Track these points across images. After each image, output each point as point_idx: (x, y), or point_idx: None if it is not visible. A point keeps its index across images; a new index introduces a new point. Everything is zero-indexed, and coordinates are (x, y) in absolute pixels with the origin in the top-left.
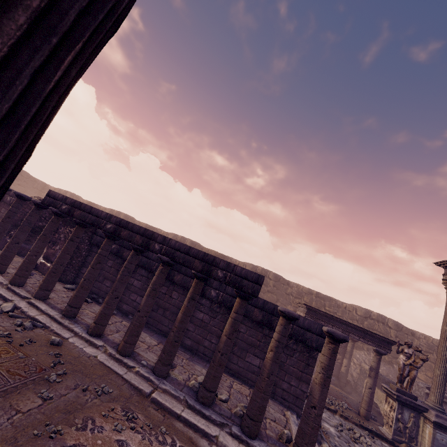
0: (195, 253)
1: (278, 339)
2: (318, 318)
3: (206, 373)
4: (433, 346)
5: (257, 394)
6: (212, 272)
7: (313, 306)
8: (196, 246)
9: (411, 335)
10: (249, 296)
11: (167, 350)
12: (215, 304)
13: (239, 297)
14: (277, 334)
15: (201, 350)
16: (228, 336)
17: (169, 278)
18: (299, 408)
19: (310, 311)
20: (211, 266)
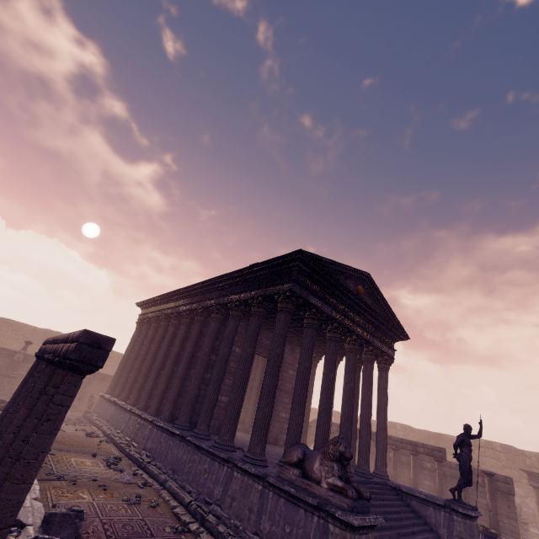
0: (406, 441)
1: None
2: None
3: None
4: None
5: None
6: (417, 450)
7: None
8: (407, 429)
9: None
10: (440, 459)
11: None
12: (433, 473)
13: (436, 461)
14: None
15: None
16: (438, 482)
17: (398, 460)
18: (516, 538)
19: (530, 475)
20: (415, 447)
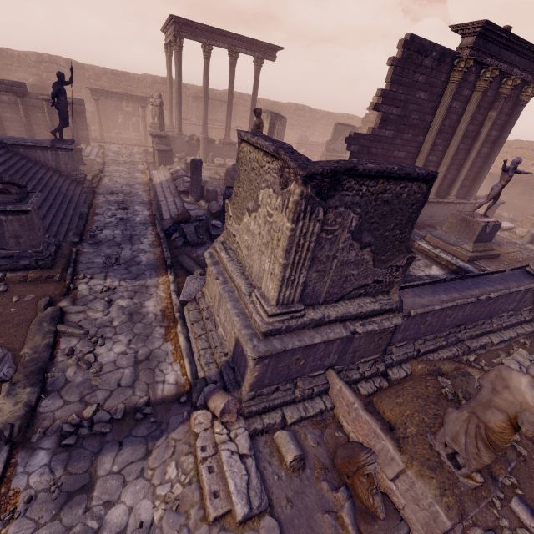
0: None
1: (47, 111)
2: (101, 95)
3: (27, 136)
4: (197, 92)
5: (52, 135)
6: None
7: (113, 85)
8: None
9: (185, 89)
10: (22, 95)
11: (1, 133)
12: (13, 106)
13: (18, 97)
14: (46, 109)
15: (24, 135)
16: (25, 117)
17: None
18: (88, 142)
19: (93, 91)
20: None
